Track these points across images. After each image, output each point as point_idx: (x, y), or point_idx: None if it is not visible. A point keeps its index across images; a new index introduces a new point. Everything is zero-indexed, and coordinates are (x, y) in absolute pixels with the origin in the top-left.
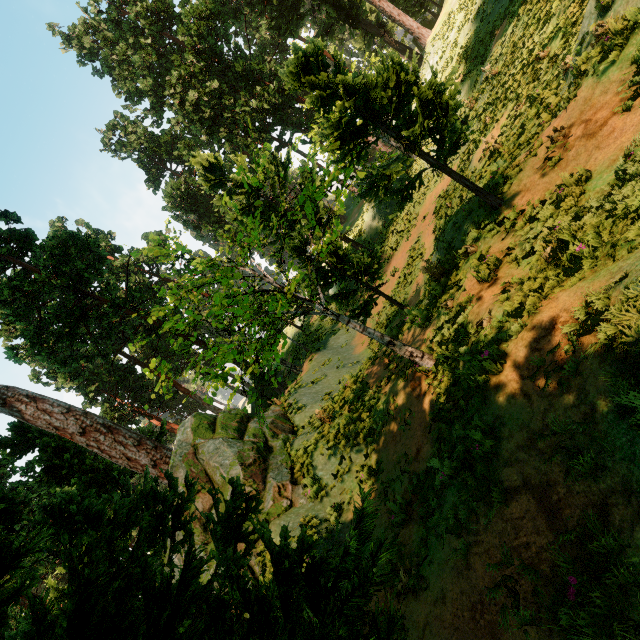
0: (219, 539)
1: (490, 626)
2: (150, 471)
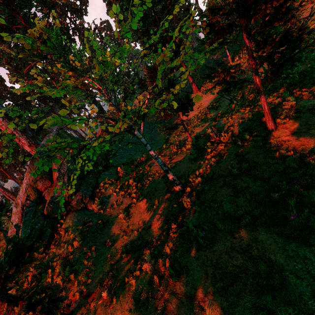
0: (9, 258)
1: None
2: (26, 147)
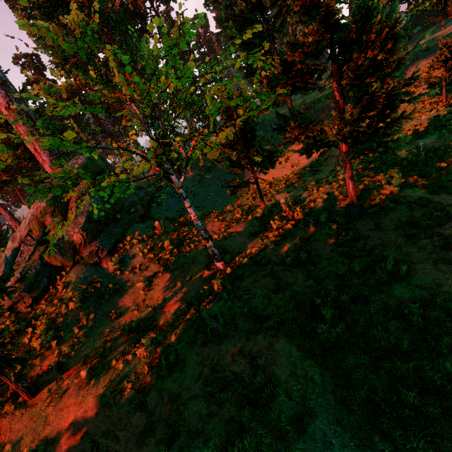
0: None
1: (74, 450)
2: (47, 167)
